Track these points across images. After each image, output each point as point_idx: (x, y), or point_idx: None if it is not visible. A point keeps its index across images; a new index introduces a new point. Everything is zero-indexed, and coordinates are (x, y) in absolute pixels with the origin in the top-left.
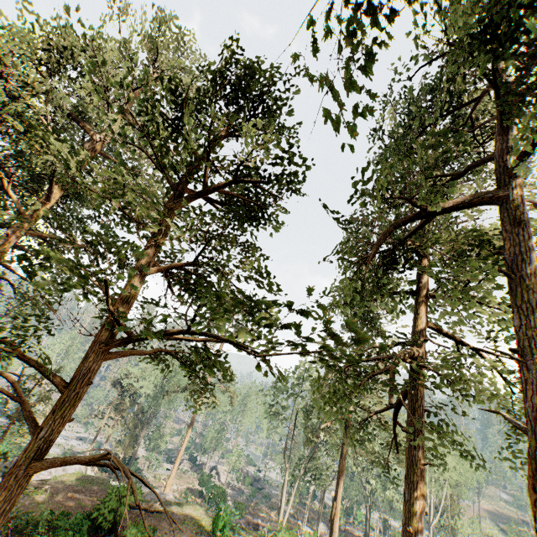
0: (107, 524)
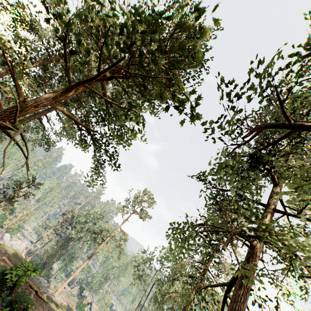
0: (10, 283)
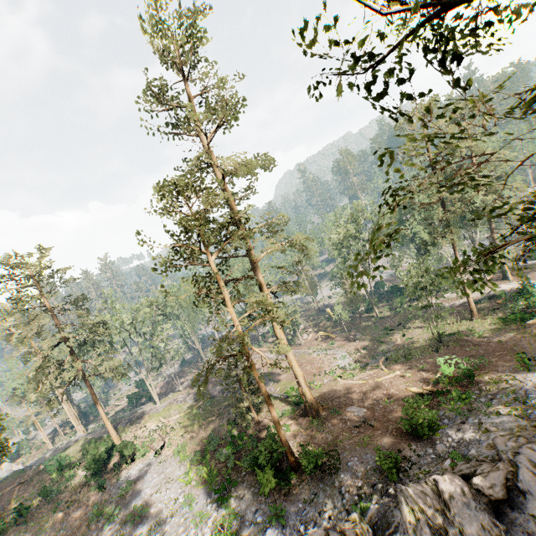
0: None
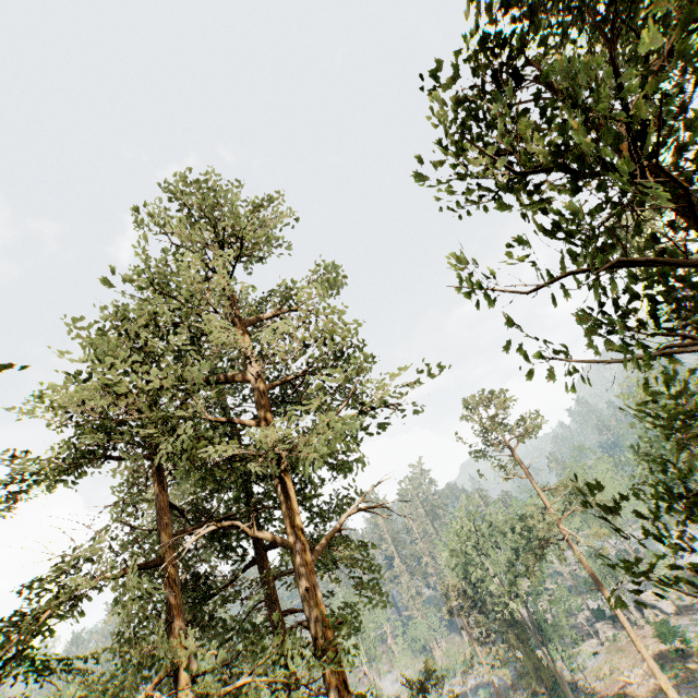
0: None
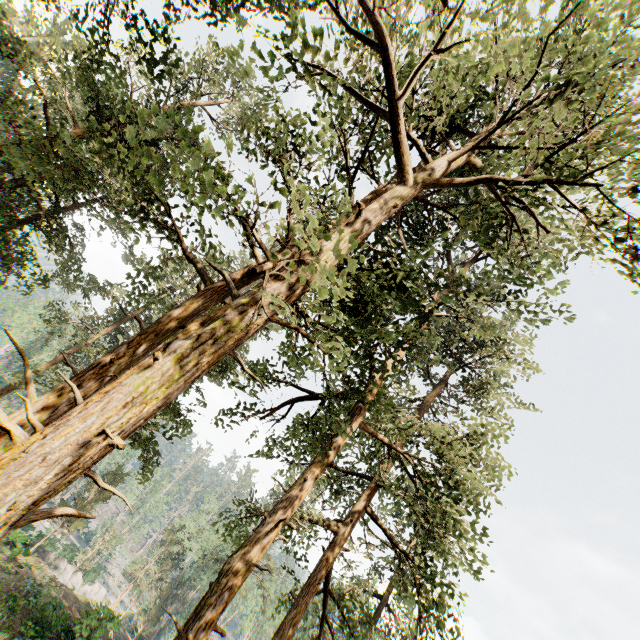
0: (80, 639)
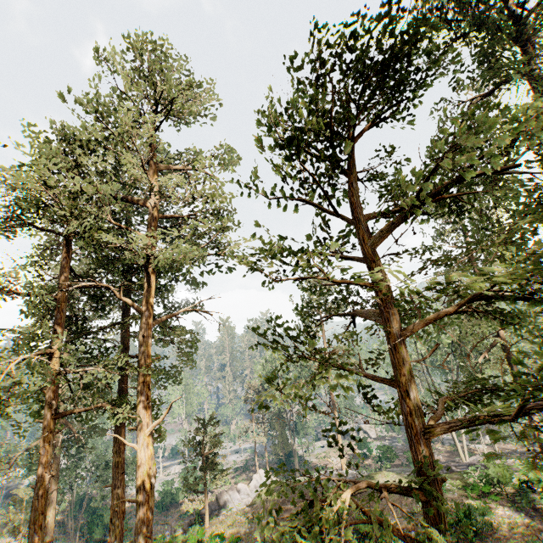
0: None
